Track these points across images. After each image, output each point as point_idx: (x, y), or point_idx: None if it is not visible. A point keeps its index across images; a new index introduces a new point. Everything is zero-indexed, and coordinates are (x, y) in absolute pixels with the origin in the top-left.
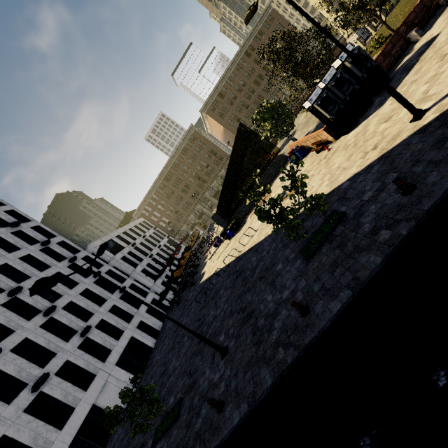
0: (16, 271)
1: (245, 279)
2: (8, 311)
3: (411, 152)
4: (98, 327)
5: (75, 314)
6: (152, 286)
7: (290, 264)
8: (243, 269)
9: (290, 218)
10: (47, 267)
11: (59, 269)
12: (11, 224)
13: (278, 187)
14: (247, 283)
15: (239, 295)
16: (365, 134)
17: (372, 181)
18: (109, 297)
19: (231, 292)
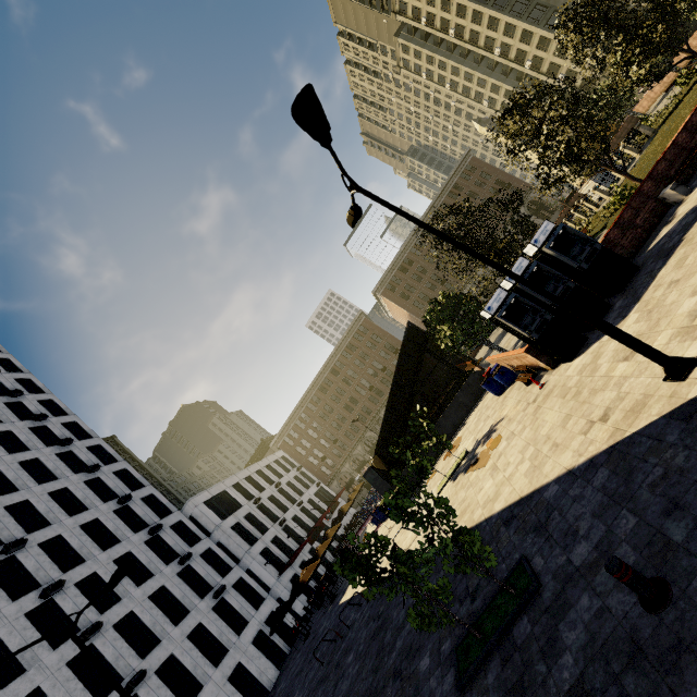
0: (69, 548)
1: (380, 653)
2: (31, 628)
3: (663, 468)
4: (161, 671)
5: (131, 639)
6: (274, 584)
7: (438, 671)
8: (385, 619)
9: (418, 574)
10: (115, 542)
11: (131, 547)
12: (88, 468)
13: (469, 435)
14: (379, 667)
15: (362, 694)
16: (594, 374)
17: (591, 512)
18: (195, 605)
19: (357, 675)
